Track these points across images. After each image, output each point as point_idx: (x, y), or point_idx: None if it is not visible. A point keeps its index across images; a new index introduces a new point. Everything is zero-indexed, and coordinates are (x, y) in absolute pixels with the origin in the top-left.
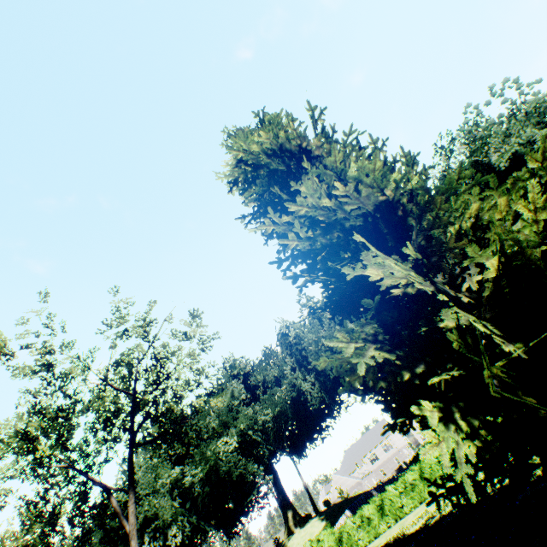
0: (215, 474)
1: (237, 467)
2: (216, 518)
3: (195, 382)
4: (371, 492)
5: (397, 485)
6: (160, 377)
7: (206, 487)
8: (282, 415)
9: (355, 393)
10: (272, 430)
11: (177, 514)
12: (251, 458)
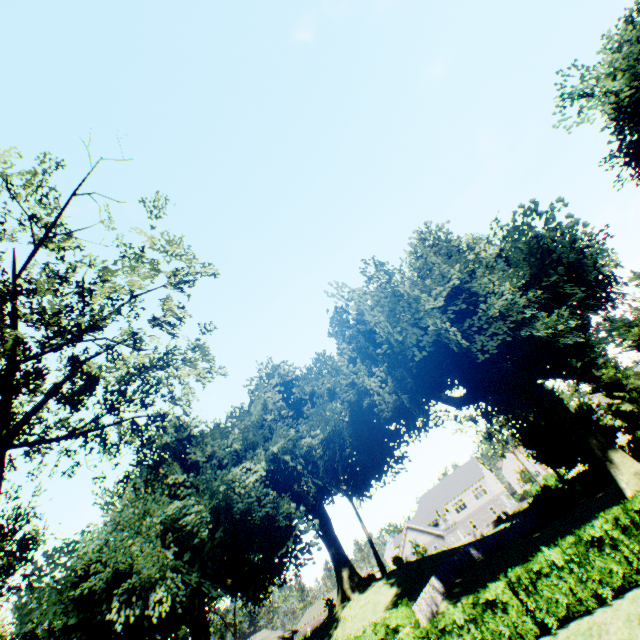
0: (229, 514)
1: (261, 504)
2: (235, 575)
3: (184, 364)
4: (468, 552)
5: (563, 547)
6: (81, 322)
7: (218, 532)
8: (336, 437)
9: (450, 403)
10: (322, 459)
11: (165, 569)
12: (287, 494)
